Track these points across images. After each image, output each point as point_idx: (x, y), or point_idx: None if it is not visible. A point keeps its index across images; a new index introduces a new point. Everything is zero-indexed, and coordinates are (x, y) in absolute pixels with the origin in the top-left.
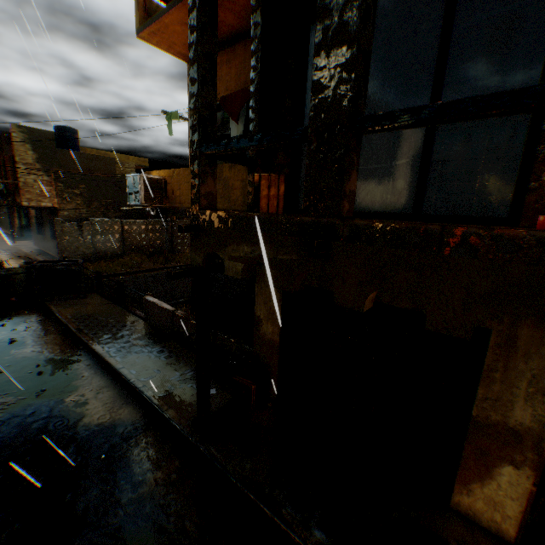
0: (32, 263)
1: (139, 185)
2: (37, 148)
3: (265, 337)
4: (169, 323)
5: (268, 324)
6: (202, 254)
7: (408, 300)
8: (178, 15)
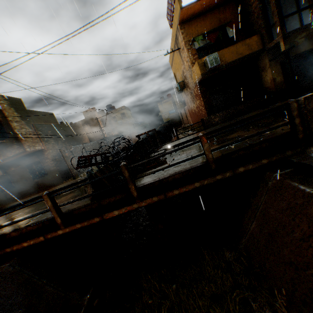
0: (137, 136)
1: (217, 56)
2: (17, 110)
3: (277, 82)
4: (228, 115)
5: (278, 78)
6: (288, 44)
7: (310, 46)
8: (204, 1)
